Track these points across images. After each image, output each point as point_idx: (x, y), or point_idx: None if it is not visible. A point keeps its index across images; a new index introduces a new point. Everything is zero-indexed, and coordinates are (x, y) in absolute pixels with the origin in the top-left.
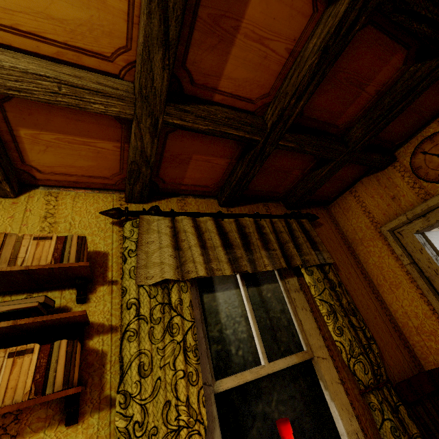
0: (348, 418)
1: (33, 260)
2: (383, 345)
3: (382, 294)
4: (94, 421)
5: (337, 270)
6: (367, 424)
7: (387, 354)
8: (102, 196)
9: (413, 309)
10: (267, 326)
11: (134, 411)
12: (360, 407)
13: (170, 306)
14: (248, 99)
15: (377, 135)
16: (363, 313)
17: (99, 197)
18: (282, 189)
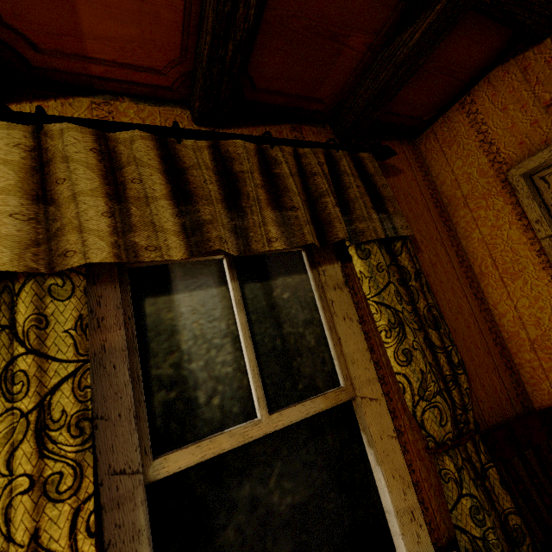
0: (402, 490)
1: None
2: (474, 368)
3: (485, 289)
4: None
5: (416, 251)
6: (431, 492)
7: (478, 381)
8: None
9: (535, 313)
10: (275, 351)
11: None
12: (423, 469)
13: (11, 334)
14: None
15: None
16: (449, 319)
17: None
18: (328, 92)
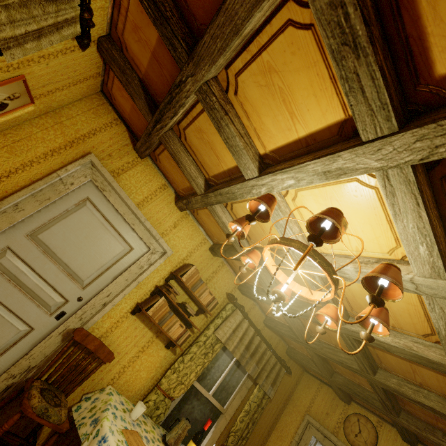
0: (210, 443)
1: (203, 299)
2: None
3: (273, 433)
4: (169, 353)
5: (270, 401)
6: None
7: None
8: (234, 278)
9: None
10: (224, 384)
11: (181, 366)
12: None
13: (213, 348)
14: (311, 331)
15: (345, 391)
16: (256, 427)
17: (233, 277)
18: (293, 345)
